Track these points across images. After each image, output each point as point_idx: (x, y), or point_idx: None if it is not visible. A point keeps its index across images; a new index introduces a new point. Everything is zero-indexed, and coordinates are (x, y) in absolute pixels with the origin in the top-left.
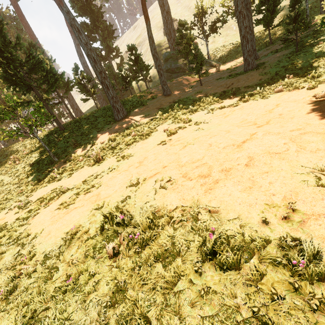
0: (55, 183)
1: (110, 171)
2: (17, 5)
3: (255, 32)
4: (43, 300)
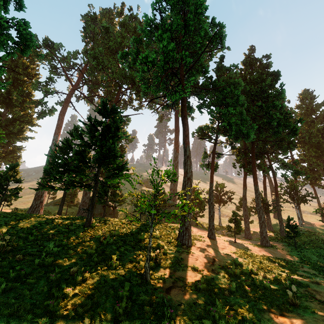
0: None
1: None
2: (67, 108)
3: (216, 217)
4: None
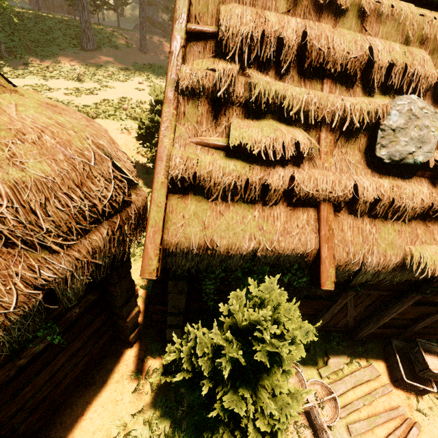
0: (27, 80)
1: (99, 90)
2: None
3: None
4: (101, 112)
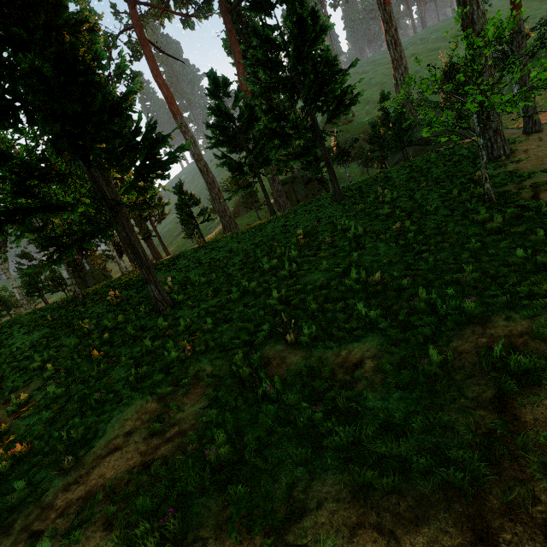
0: None
1: None
2: (153, 56)
3: None
4: None
